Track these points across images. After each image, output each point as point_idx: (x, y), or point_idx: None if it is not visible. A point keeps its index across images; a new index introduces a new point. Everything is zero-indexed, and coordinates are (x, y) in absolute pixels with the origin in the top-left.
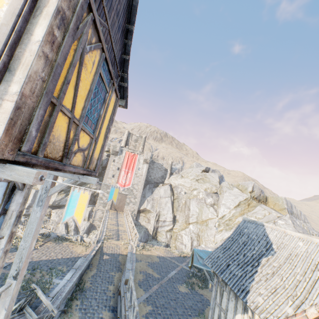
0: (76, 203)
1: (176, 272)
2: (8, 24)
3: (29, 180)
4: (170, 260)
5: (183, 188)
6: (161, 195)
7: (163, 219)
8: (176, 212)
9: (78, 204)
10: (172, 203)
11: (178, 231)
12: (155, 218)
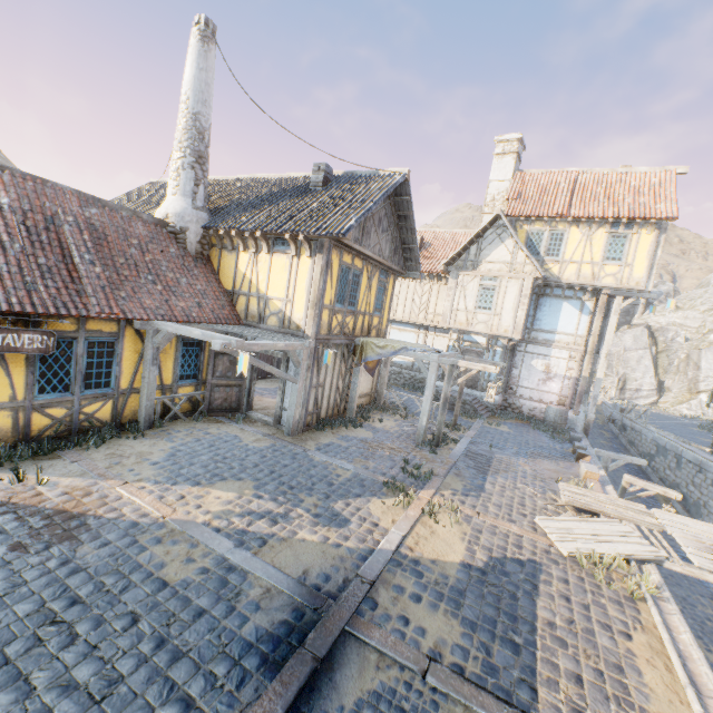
0: (669, 304)
1: (682, 423)
2: (651, 255)
3: (654, 297)
4: (668, 416)
5: (679, 331)
6: (626, 346)
7: (633, 386)
8: (663, 375)
9: (670, 304)
10: (654, 359)
11: (671, 405)
12: (615, 385)
